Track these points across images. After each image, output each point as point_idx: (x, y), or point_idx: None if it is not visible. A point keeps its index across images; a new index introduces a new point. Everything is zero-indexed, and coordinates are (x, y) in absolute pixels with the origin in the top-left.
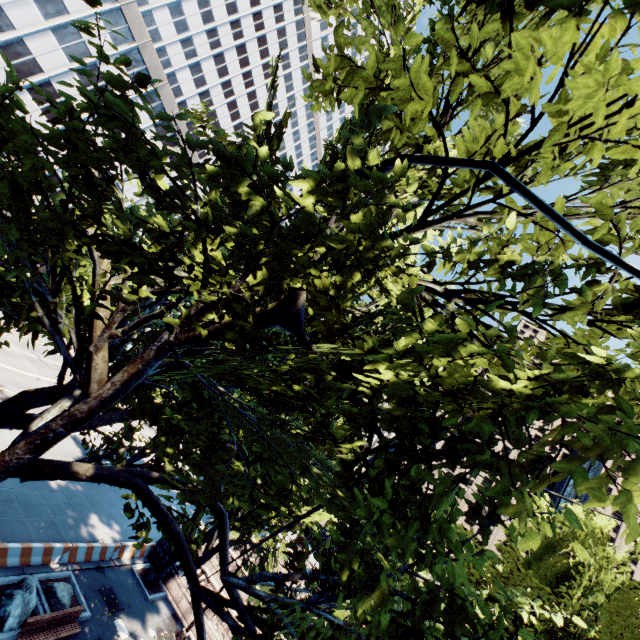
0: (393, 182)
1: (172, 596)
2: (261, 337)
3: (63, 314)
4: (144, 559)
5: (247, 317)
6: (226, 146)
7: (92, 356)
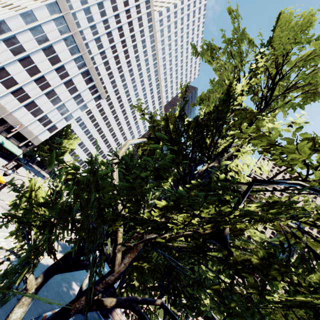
0: (298, 202)
1: (114, 319)
2: (204, 246)
3: (108, 241)
4: None
5: (199, 239)
6: (155, 123)
7: (116, 253)
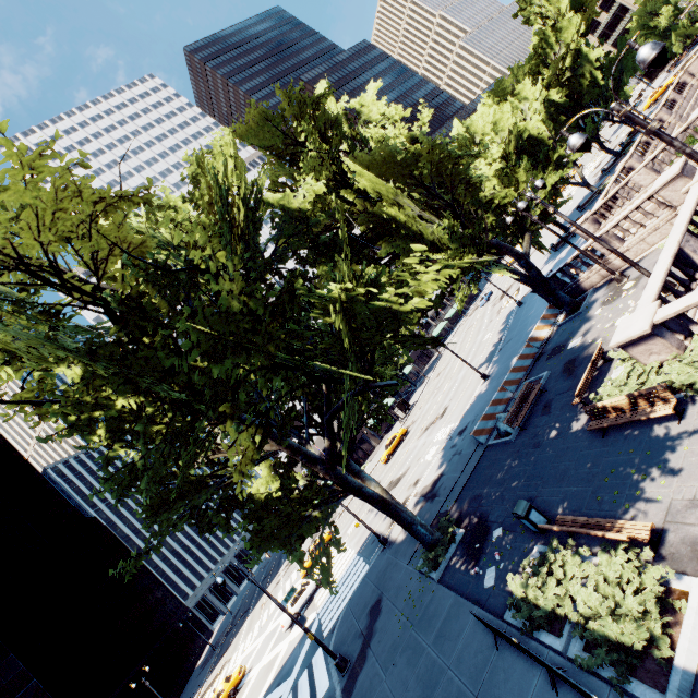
0: None
1: (597, 284)
2: None
3: None
4: (560, 313)
5: None
6: None
7: None
